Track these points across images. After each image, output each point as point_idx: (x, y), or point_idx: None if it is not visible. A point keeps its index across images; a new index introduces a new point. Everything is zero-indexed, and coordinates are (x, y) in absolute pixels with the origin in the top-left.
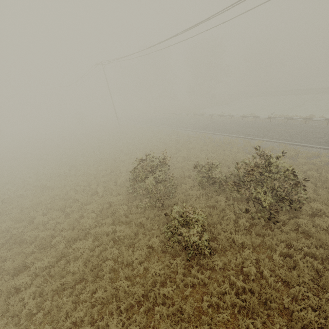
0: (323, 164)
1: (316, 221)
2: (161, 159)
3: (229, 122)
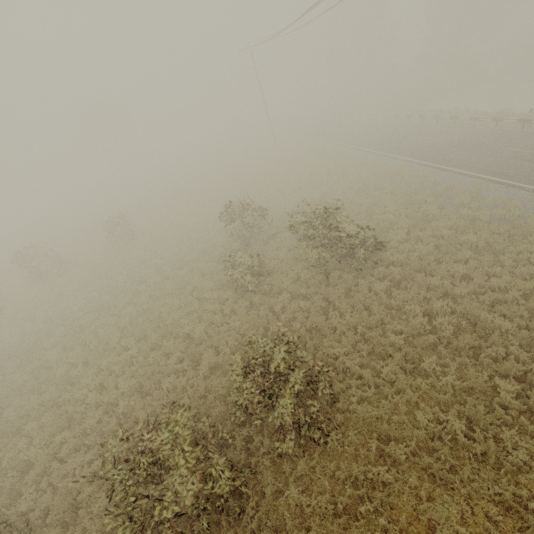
0: (496, 219)
1: (375, 284)
2: (252, 202)
3: (443, 131)
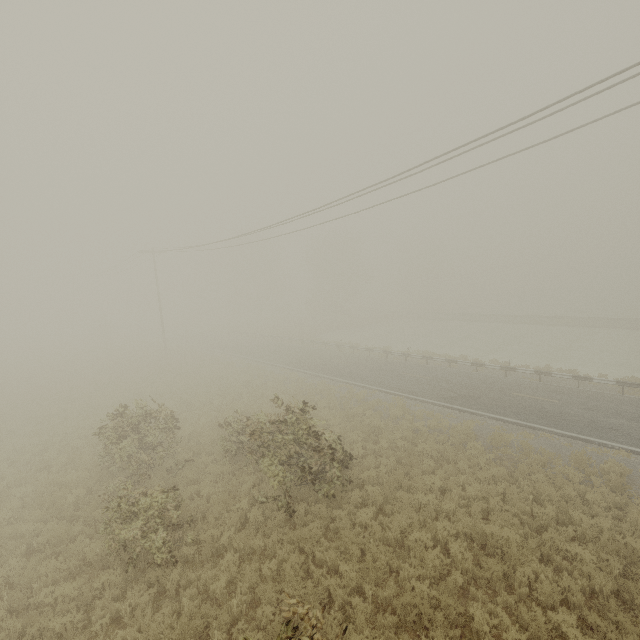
0: (431, 430)
1: (358, 512)
2: (164, 407)
3: (347, 356)
